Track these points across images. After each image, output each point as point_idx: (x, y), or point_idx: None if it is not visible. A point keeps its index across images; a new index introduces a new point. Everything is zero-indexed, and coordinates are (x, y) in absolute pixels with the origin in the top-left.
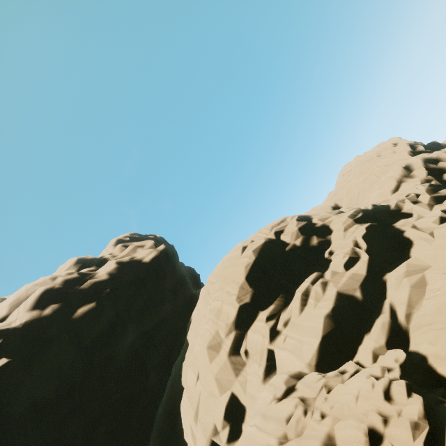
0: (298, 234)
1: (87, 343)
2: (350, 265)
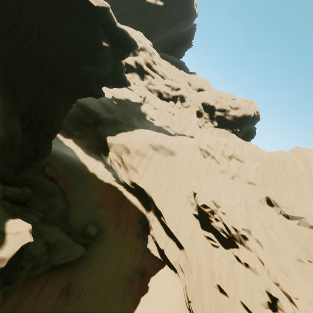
0: None
1: None
2: None
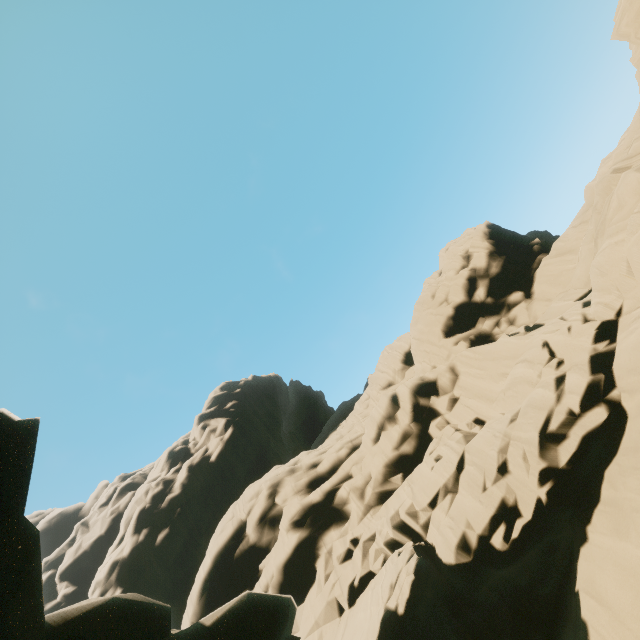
0: (253, 526)
1: (171, 562)
2: None
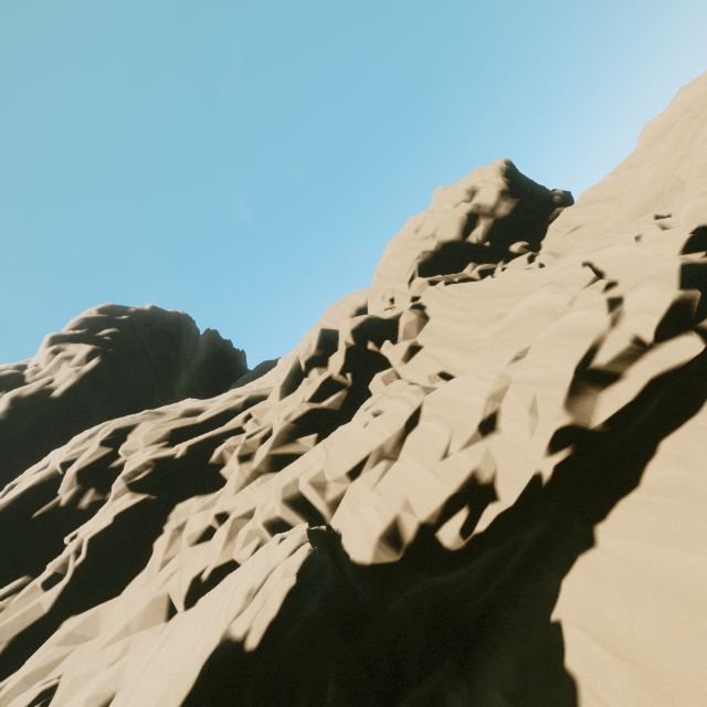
0: (73, 482)
1: None
2: (54, 583)
